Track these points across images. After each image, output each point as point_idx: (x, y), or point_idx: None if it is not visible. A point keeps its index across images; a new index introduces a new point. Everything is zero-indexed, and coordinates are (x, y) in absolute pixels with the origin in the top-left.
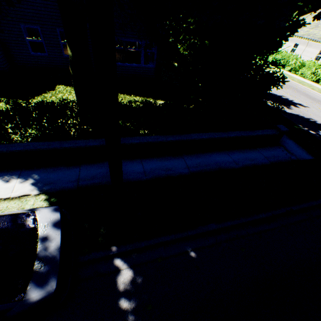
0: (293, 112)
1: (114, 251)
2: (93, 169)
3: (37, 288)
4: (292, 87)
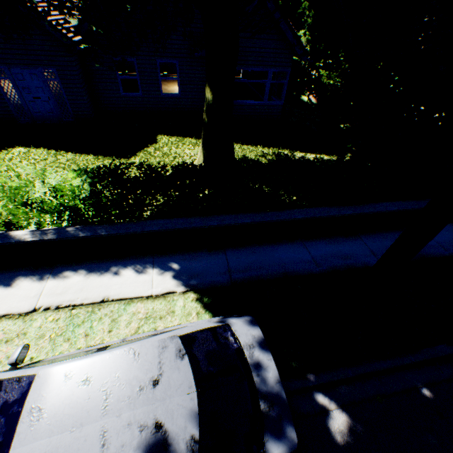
0: None
1: (313, 381)
2: (243, 255)
3: (276, 441)
4: None
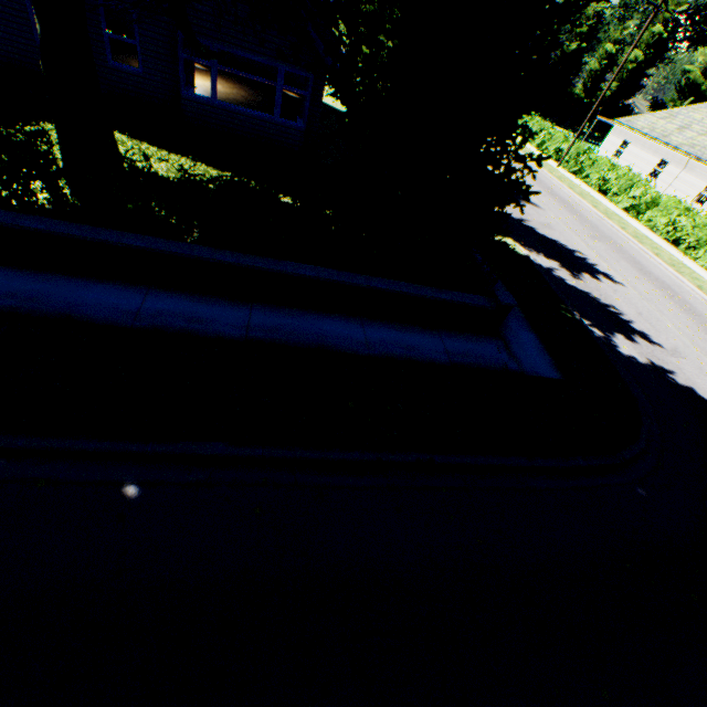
0: (581, 286)
1: None
2: (22, 280)
3: None
4: (613, 241)
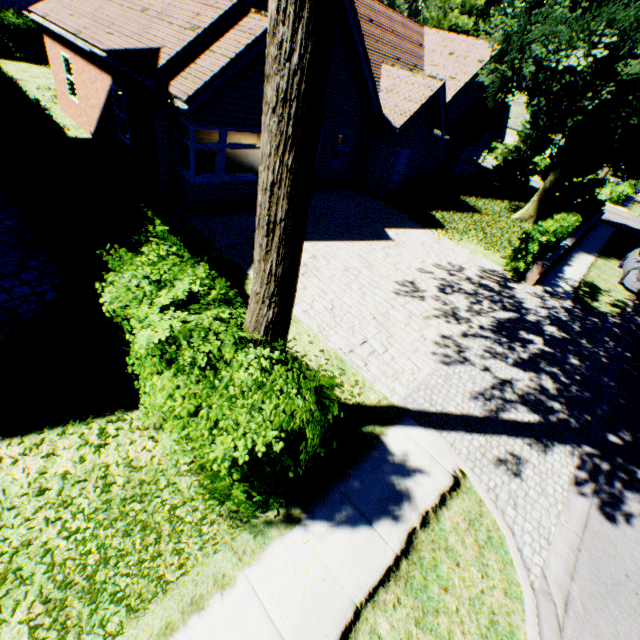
0: None
1: None
2: (585, 246)
3: None
4: None
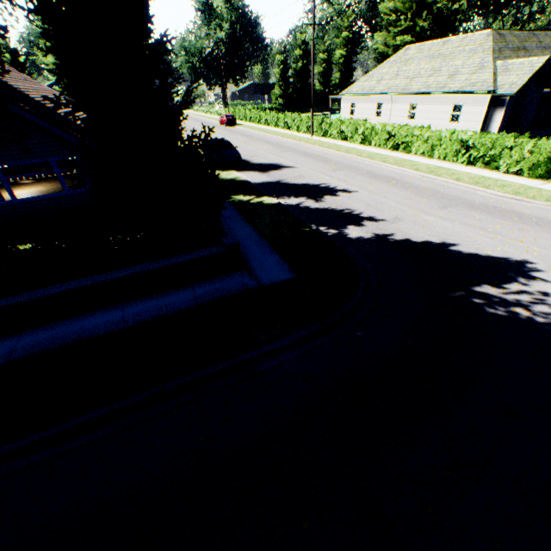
0: (322, 206)
1: None
2: None
3: None
4: (352, 166)
